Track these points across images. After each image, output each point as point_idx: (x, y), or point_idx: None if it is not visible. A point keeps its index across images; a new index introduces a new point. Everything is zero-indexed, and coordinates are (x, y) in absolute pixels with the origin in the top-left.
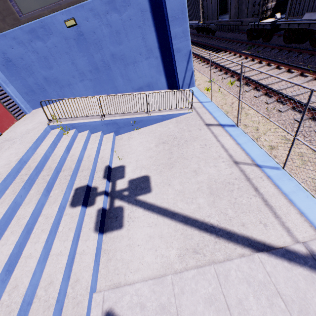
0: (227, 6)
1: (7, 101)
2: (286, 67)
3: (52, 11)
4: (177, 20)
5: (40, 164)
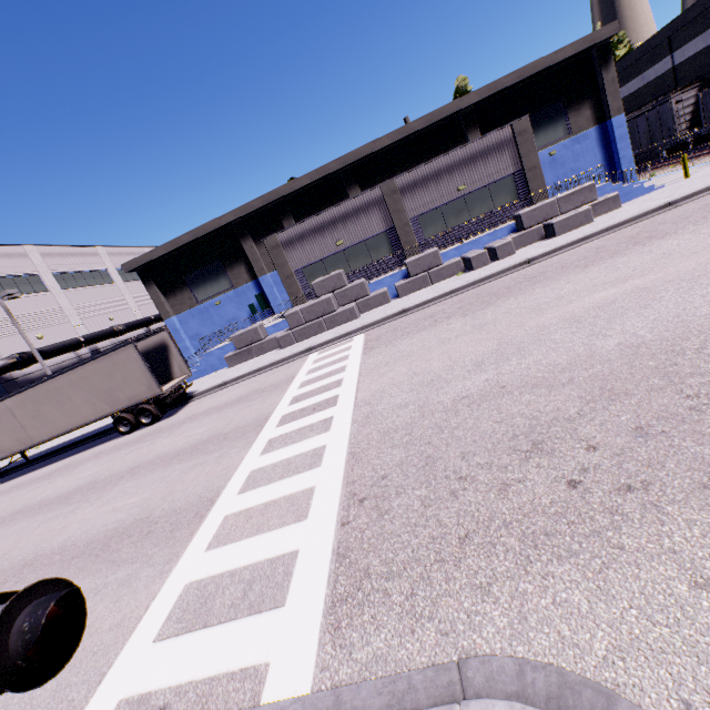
0: None
1: None
2: None
3: (540, 151)
4: (621, 141)
5: None
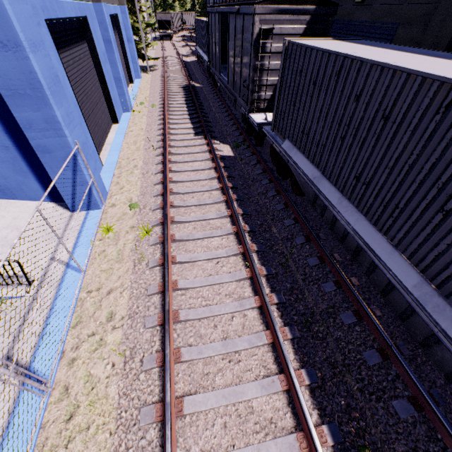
0: None
1: None
2: (236, 225)
3: None
4: (23, 98)
5: None
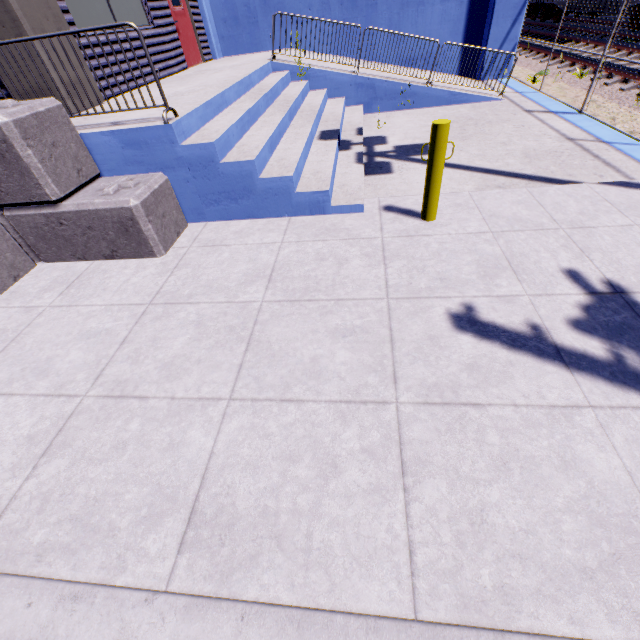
0: None
1: (198, 22)
2: None
3: None
4: None
5: (273, 92)
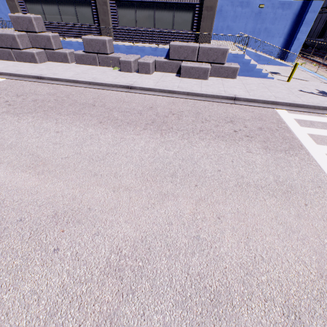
0: (324, 33)
1: None
2: None
3: None
4: (306, 24)
5: None
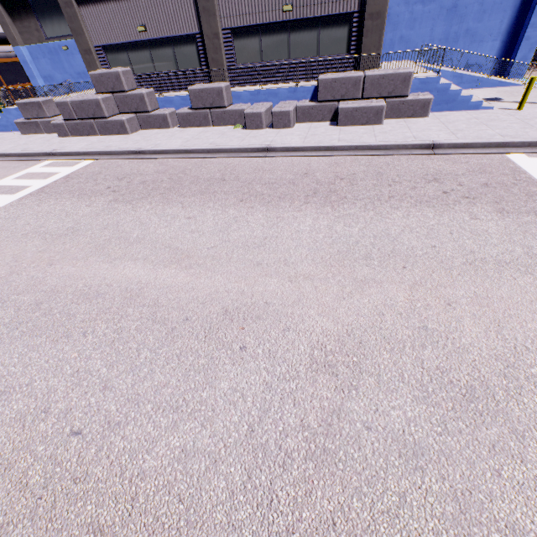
0: None
1: None
2: None
3: None
4: None
5: None
